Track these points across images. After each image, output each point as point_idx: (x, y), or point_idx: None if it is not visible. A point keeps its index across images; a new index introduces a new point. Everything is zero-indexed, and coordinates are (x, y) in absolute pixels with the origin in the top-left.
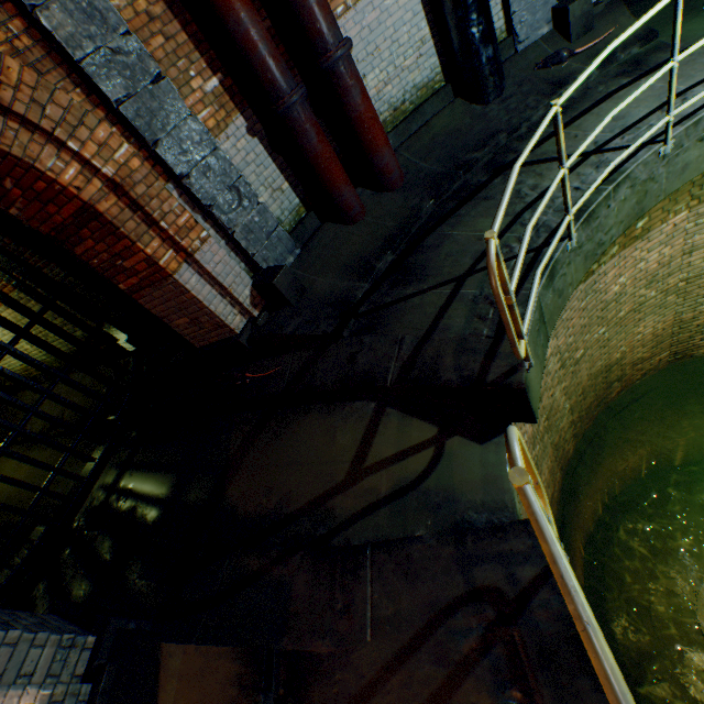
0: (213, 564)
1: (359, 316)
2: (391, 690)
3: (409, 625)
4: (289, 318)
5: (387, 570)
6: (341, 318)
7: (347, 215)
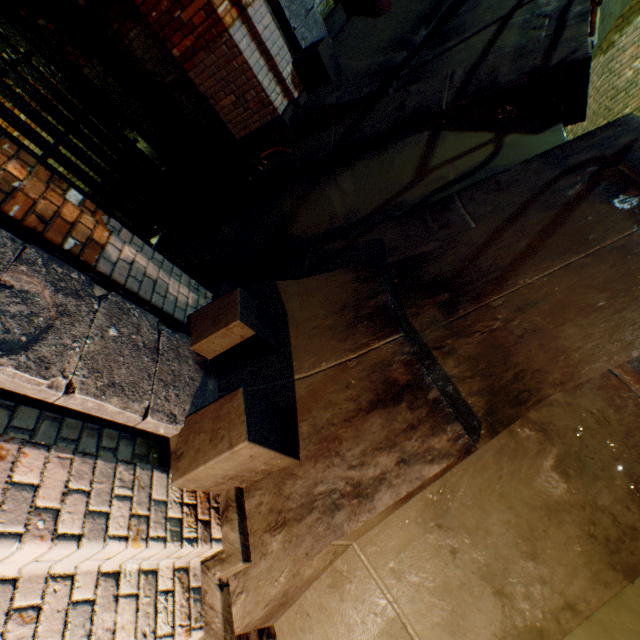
0: (297, 260)
1: (400, 79)
2: (504, 239)
3: (512, 205)
4: (330, 93)
5: (477, 196)
6: (384, 79)
7: (375, 3)
